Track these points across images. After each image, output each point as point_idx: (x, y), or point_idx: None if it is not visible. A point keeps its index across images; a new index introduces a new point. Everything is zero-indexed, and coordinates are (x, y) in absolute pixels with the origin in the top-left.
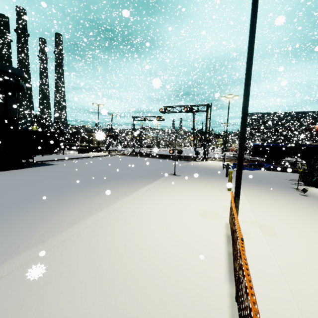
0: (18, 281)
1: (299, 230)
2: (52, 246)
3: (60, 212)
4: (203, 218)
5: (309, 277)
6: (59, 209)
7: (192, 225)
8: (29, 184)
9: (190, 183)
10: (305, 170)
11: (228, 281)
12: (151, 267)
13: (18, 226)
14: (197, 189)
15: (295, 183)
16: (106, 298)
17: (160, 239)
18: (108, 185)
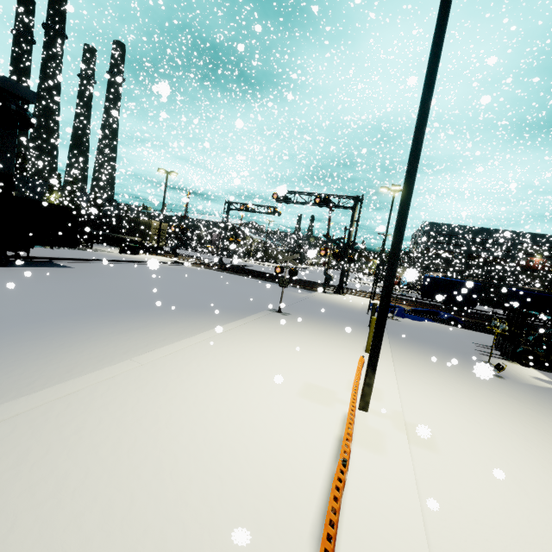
0: None
1: (478, 443)
2: None
3: (40, 357)
4: (306, 400)
5: (478, 543)
6: (39, 352)
7: (280, 411)
8: (3, 297)
9: (302, 331)
10: (506, 331)
11: (316, 540)
12: (169, 492)
13: None
14: (310, 343)
15: (486, 352)
16: None
17: (210, 433)
18: (153, 316)
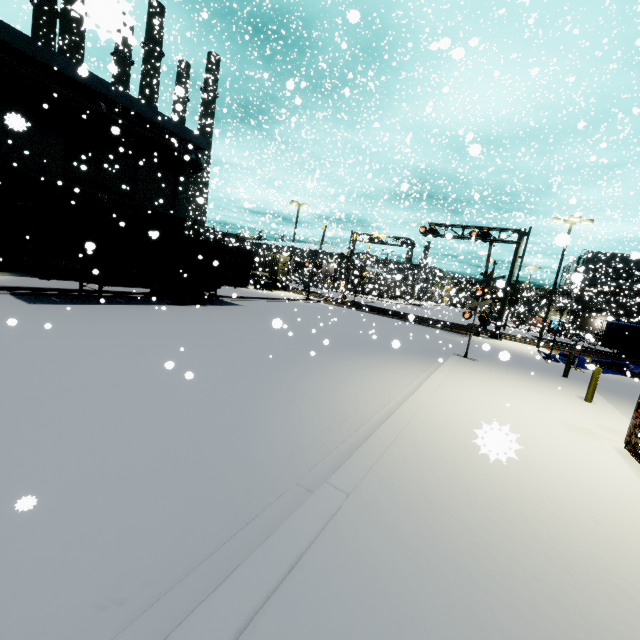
0: (410, 451)
1: None
2: (404, 424)
3: (344, 385)
4: (577, 434)
5: None
6: (338, 381)
7: (566, 438)
8: (248, 335)
9: (507, 377)
10: None
11: None
12: (553, 472)
13: (312, 393)
14: (527, 389)
15: None
16: (529, 488)
17: (536, 446)
18: (366, 356)
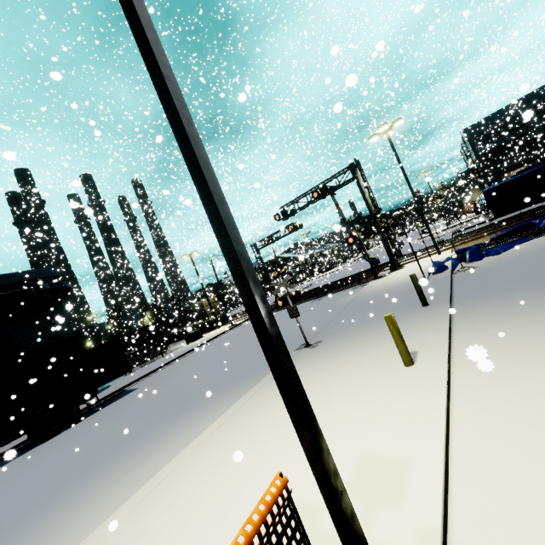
0: None
1: None
2: None
3: None
4: None
5: None
6: None
7: None
8: (48, 471)
9: (324, 367)
10: None
11: None
12: None
13: None
14: (326, 389)
15: None
16: None
17: None
18: (168, 429)
